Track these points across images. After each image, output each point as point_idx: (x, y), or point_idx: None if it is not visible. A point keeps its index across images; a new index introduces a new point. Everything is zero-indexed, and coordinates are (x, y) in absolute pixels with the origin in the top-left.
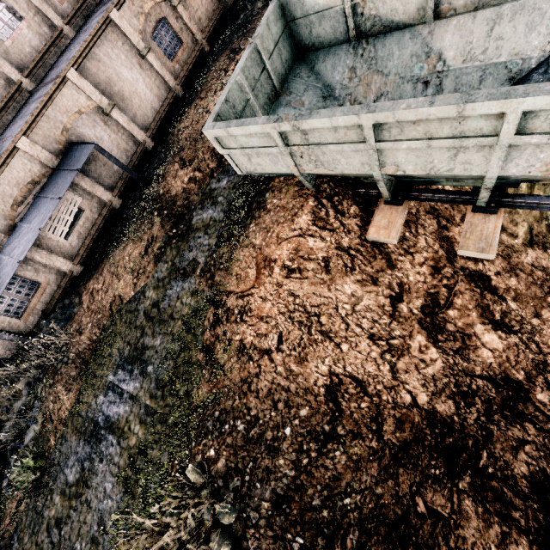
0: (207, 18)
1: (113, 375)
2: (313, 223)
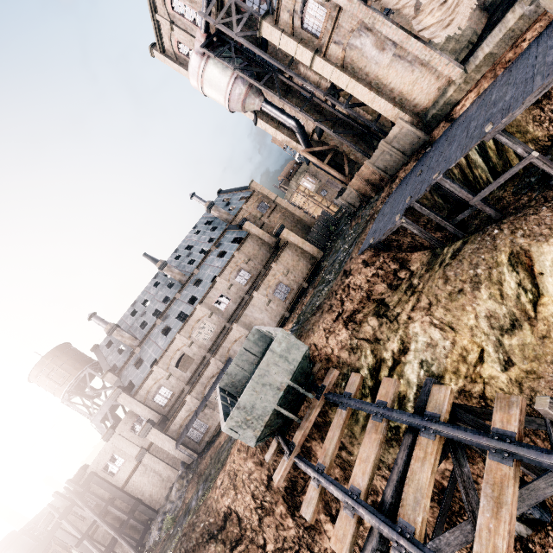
0: (307, 270)
1: (201, 485)
2: None
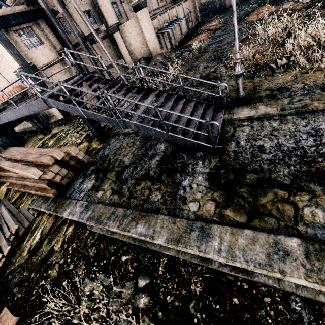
0: (194, 22)
1: (214, 40)
2: (270, 6)
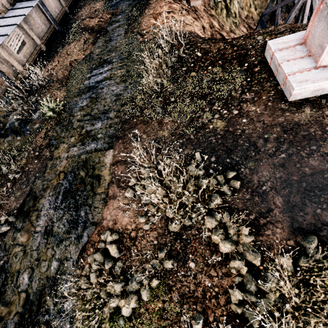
0: None
1: (90, 74)
2: (172, 0)
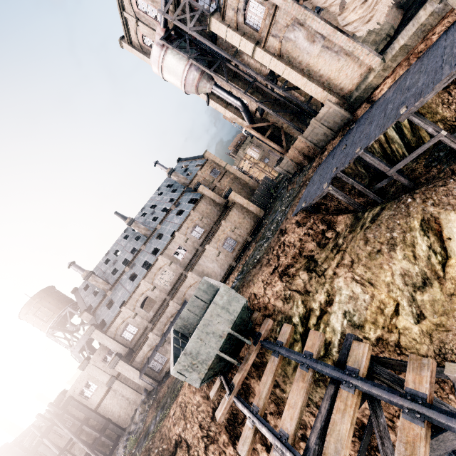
0: (251, 226)
1: (159, 411)
2: None
